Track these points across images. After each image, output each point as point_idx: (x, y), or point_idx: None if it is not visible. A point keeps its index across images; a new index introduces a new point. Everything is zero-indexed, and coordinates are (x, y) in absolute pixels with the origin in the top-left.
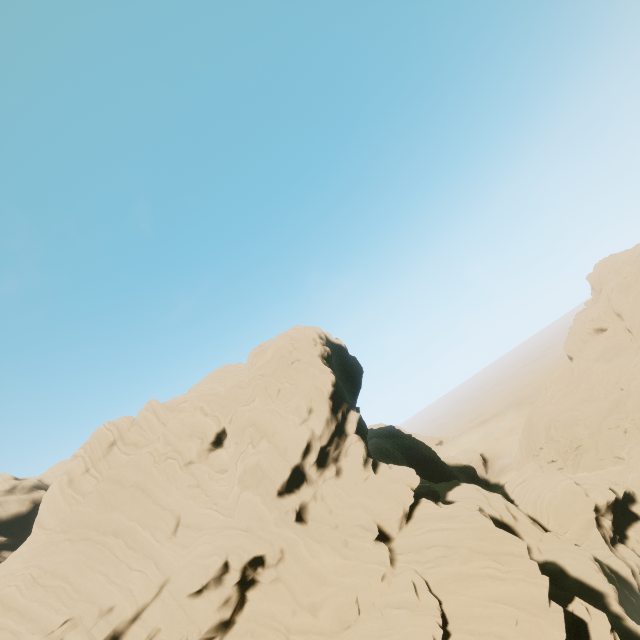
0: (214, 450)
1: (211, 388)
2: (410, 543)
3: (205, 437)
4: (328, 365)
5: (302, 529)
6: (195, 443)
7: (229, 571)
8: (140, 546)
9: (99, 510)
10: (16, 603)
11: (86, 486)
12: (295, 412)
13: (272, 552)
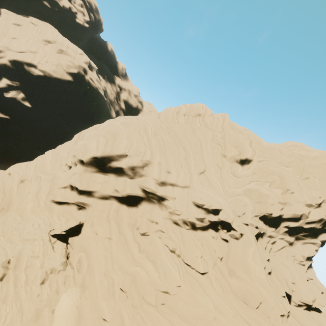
0: (238, 163)
1: (256, 136)
2: (302, 320)
3: (242, 154)
4: None
5: (256, 242)
6: (235, 151)
7: (215, 216)
8: (188, 163)
9: (182, 134)
10: (148, 134)
11: (180, 120)
12: (311, 198)
13: (237, 233)
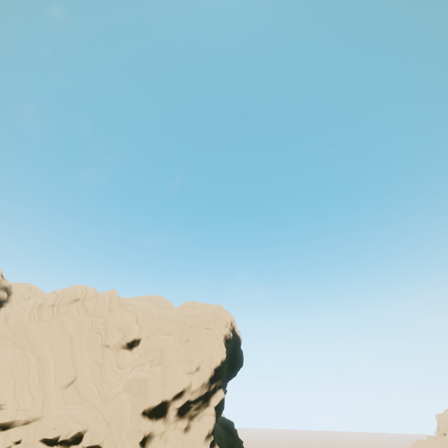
0: (125, 348)
1: (150, 307)
2: None
3: (127, 336)
4: (225, 345)
5: None
6: (119, 335)
7: (79, 444)
8: (44, 379)
9: (41, 335)
10: None
11: (45, 314)
12: (189, 362)
13: None
